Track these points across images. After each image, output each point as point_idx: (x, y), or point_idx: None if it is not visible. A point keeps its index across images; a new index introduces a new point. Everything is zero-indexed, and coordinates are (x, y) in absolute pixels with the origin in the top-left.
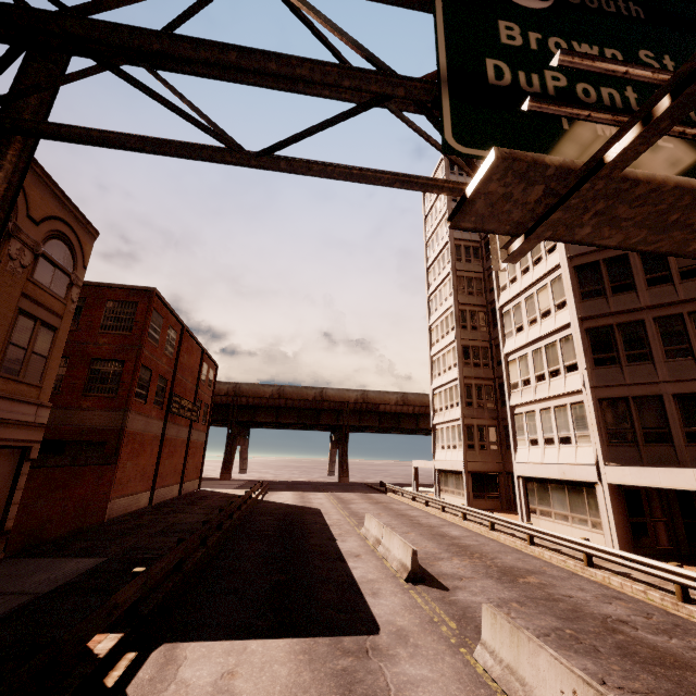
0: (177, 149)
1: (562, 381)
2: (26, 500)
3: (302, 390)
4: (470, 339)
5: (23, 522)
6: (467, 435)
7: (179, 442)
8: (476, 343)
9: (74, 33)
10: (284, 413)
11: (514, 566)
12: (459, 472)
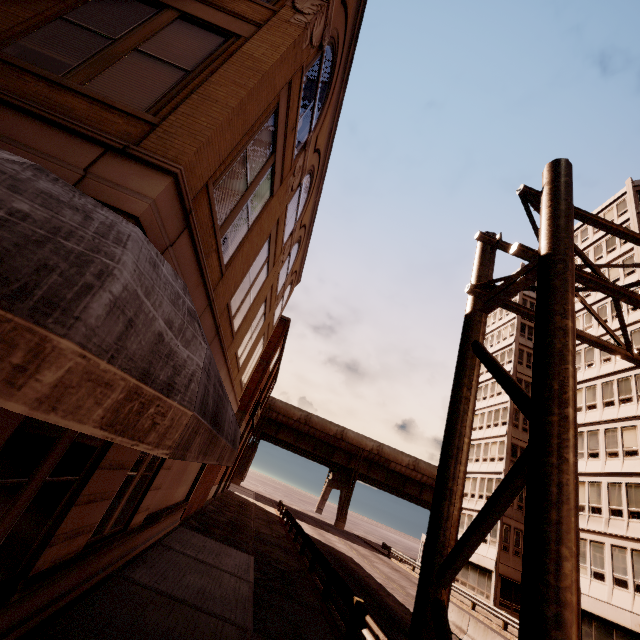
0: (593, 341)
1: None
2: (201, 479)
3: (327, 424)
4: (519, 439)
5: (193, 496)
6: (503, 534)
7: (241, 443)
8: (525, 444)
9: (633, 302)
10: (303, 439)
11: None
12: (486, 569)
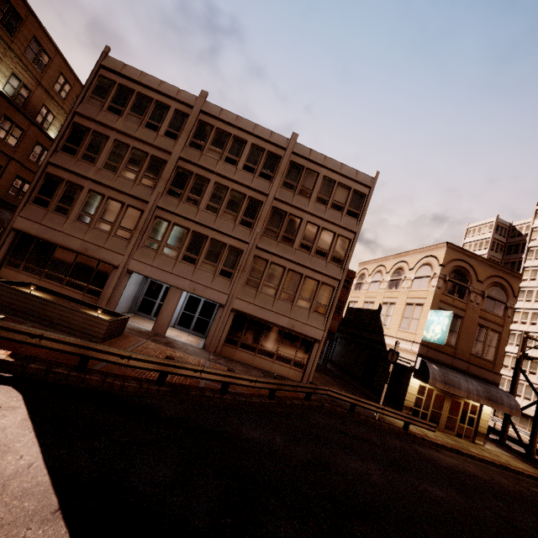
0: None
1: (536, 378)
2: None
3: None
4: None
5: None
6: None
7: None
8: None
9: None
10: None
11: (510, 434)
12: None
